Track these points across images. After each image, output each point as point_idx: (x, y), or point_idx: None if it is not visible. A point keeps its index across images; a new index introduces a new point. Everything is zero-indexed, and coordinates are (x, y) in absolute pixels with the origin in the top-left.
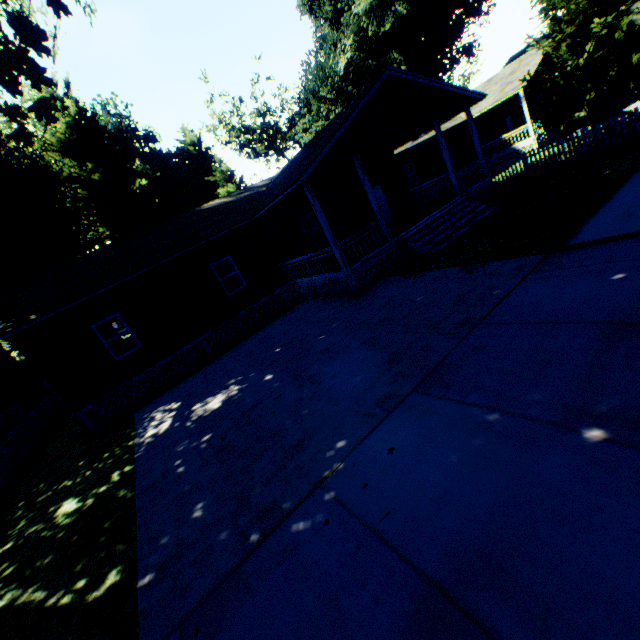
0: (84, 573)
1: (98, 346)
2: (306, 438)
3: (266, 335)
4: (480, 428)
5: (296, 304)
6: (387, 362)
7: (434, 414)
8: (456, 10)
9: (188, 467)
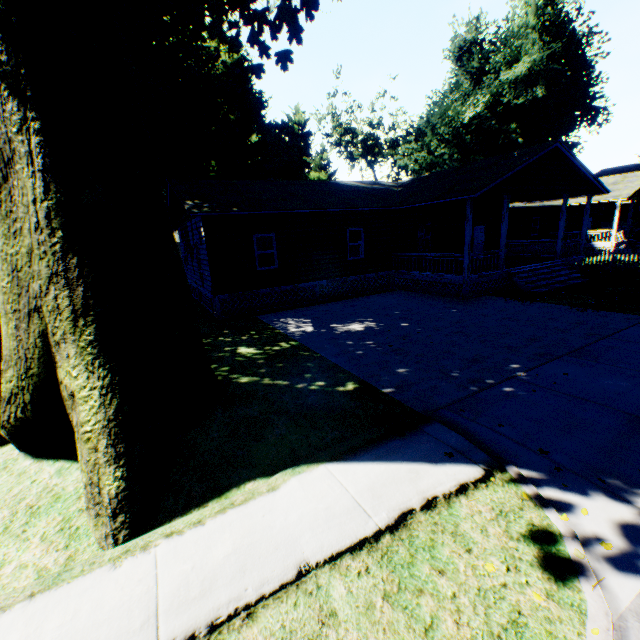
0: (317, 380)
1: (251, 252)
2: (479, 358)
3: (373, 301)
4: (636, 376)
5: (390, 290)
6: (529, 339)
7: (593, 367)
8: (576, 111)
9: (367, 352)
